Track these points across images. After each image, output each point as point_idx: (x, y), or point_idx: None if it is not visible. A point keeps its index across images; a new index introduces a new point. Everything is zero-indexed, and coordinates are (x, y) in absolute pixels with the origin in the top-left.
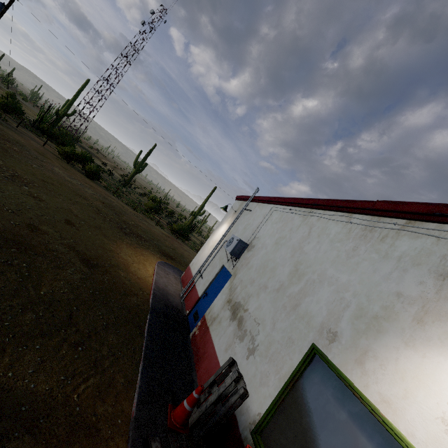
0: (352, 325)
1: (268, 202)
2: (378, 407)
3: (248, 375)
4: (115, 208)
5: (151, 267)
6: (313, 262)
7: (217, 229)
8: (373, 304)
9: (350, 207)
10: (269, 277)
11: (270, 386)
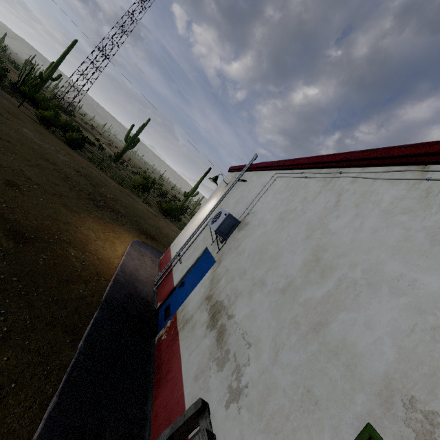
0: None
1: (269, 168)
2: None
3: None
4: (92, 179)
5: (122, 246)
6: (351, 248)
7: (204, 206)
8: None
9: (424, 153)
10: (269, 268)
11: None
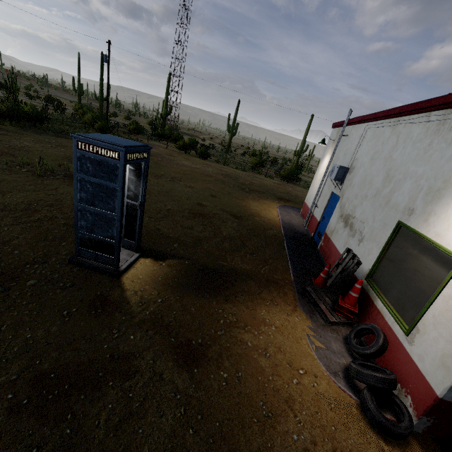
0: (423, 200)
1: (361, 122)
2: (433, 239)
3: (360, 253)
4: (231, 176)
5: (274, 211)
6: (400, 165)
7: (321, 163)
8: (437, 182)
9: (427, 107)
10: (368, 188)
11: (374, 254)
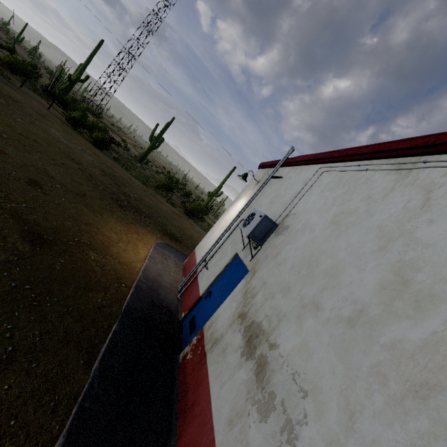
0: None
1: (311, 162)
2: None
3: None
4: (117, 179)
5: (145, 249)
6: None
7: (232, 206)
8: None
9: None
10: (325, 287)
11: None
